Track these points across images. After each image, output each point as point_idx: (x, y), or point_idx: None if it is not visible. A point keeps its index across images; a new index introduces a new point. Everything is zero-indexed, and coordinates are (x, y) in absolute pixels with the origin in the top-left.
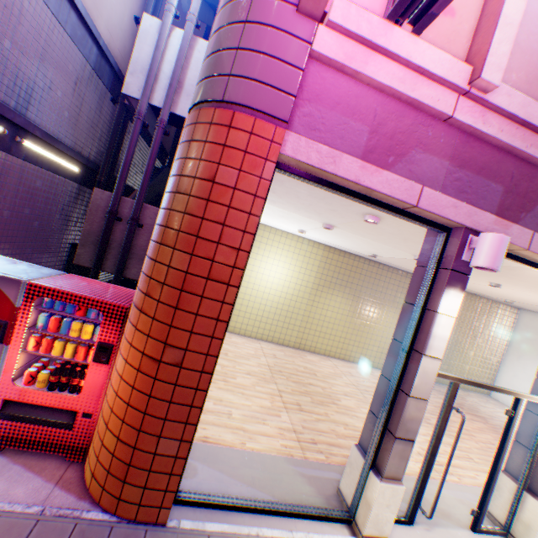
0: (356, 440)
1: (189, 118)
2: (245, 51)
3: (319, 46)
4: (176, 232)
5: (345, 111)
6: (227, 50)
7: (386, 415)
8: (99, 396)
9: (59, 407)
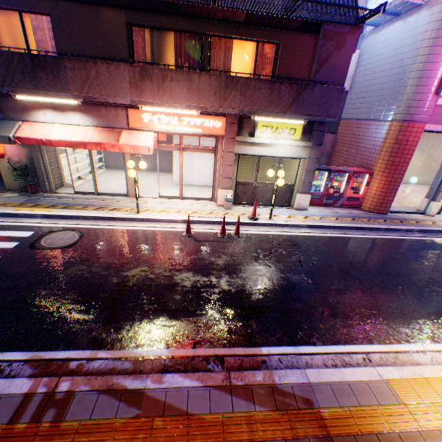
0: (413, 204)
1: (396, 124)
2: (417, 109)
3: (437, 103)
4: (395, 154)
5: (440, 115)
6: (412, 108)
7: (436, 187)
8: (364, 194)
9: (354, 198)
